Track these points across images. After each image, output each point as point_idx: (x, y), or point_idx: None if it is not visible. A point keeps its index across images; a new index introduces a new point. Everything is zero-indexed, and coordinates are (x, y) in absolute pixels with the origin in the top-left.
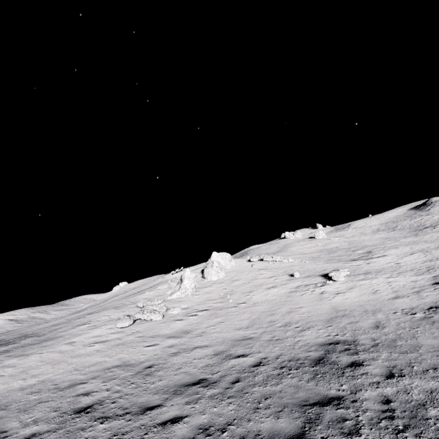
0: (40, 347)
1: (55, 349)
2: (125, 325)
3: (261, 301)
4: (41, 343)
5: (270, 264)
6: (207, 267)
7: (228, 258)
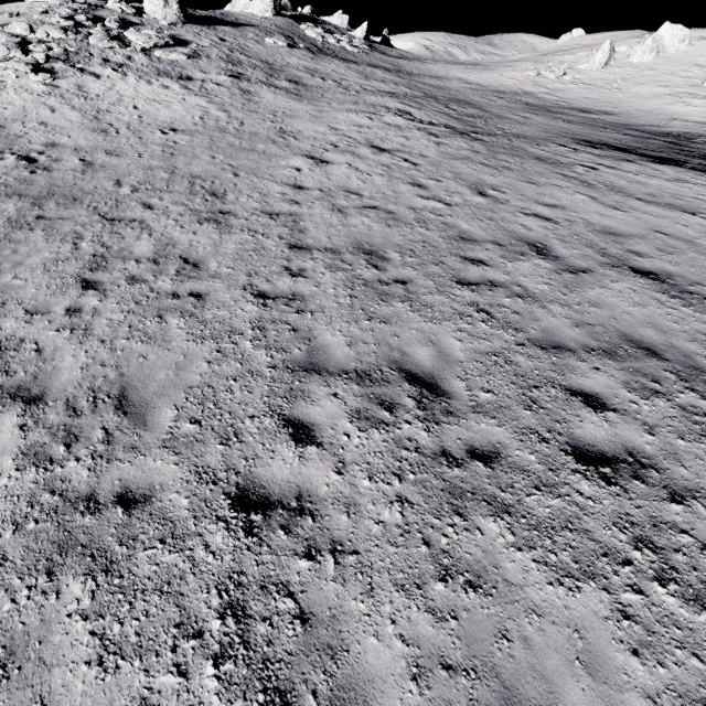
0: (487, 72)
1: (494, 75)
2: (531, 75)
3: (633, 93)
4: (487, 71)
5: None
6: (639, 43)
7: (679, 36)
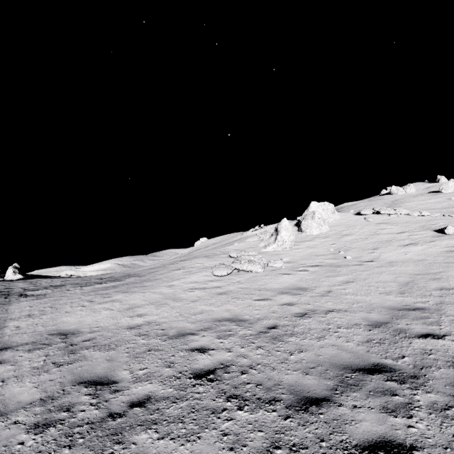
0: (142, 286)
1: (156, 290)
2: (223, 274)
3: (400, 260)
4: (142, 283)
5: (393, 217)
6: (305, 218)
7: (330, 209)
